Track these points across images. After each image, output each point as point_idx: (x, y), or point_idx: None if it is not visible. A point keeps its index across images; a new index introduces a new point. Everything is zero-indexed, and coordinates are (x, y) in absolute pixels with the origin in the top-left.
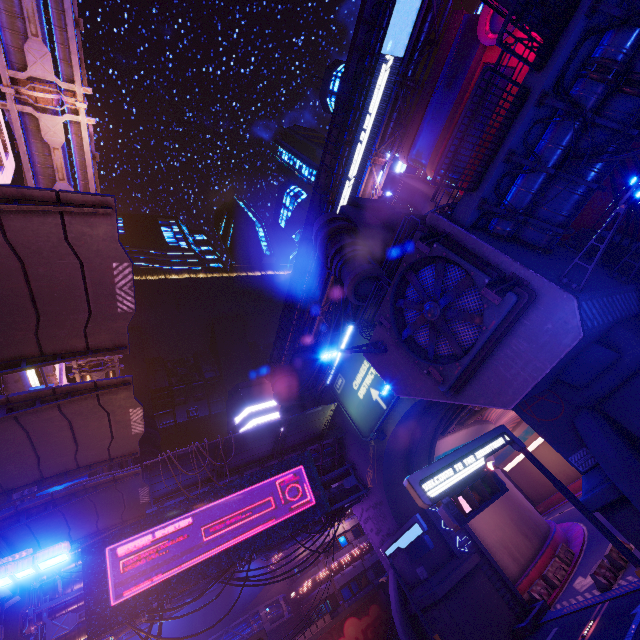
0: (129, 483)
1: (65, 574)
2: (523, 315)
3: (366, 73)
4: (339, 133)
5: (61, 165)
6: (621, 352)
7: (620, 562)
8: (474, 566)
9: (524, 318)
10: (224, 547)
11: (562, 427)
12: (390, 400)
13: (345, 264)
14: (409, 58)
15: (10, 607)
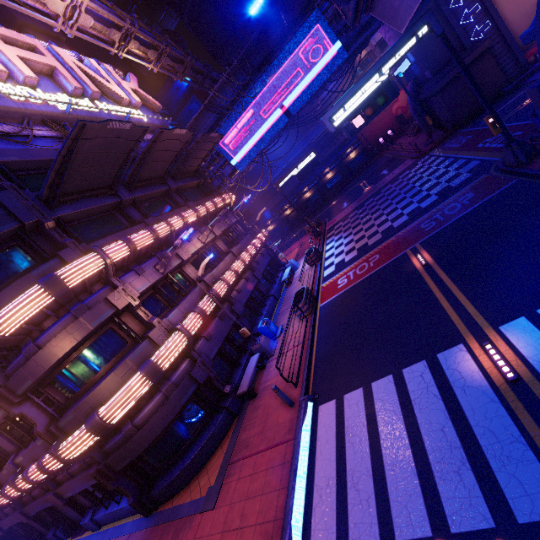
0: (203, 138)
1: (215, 153)
2: None
3: None
4: None
5: None
6: None
7: None
8: (480, 54)
9: None
10: (279, 116)
11: None
12: None
13: None
14: None
15: (203, 183)
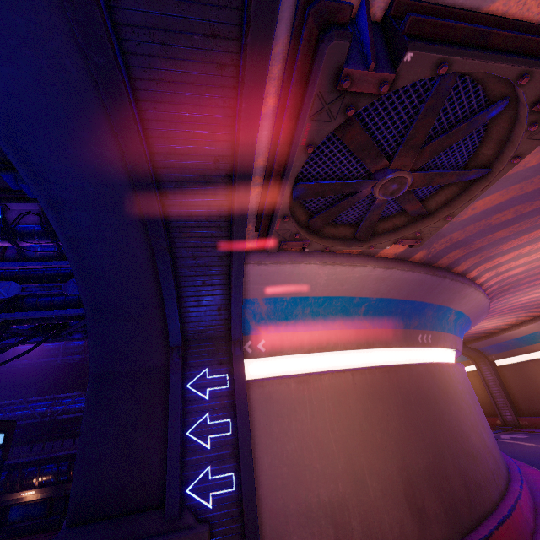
0: None
1: None
2: None
3: None
4: None
5: None
6: None
7: None
8: None
9: None
10: None
11: None
12: None
13: None
14: None
15: None
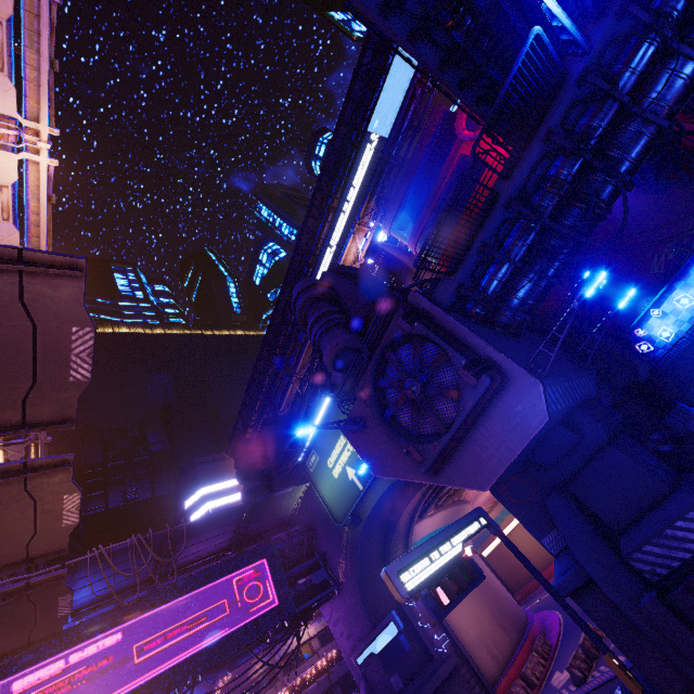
0: (47, 590)
1: None
2: (497, 396)
3: (352, 146)
4: (323, 198)
5: (8, 204)
6: (582, 434)
7: (593, 651)
8: (452, 669)
9: (497, 399)
10: (161, 669)
11: (535, 508)
12: (367, 480)
13: (325, 332)
14: (394, 139)
15: None
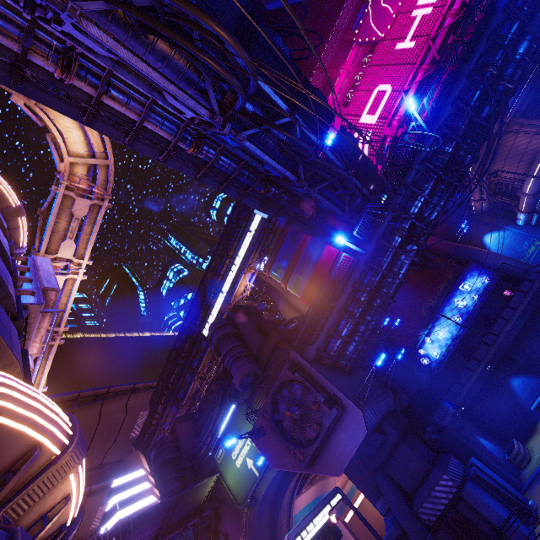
0: None
1: None
2: (341, 418)
3: (244, 219)
4: (223, 249)
5: None
6: (387, 435)
7: None
8: None
9: (341, 419)
10: None
11: (370, 482)
12: (262, 468)
13: (234, 361)
14: (270, 219)
15: None
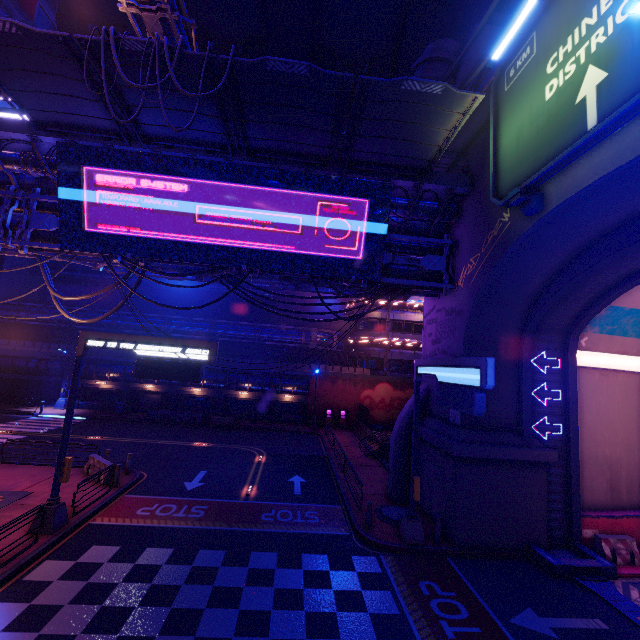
0: None
1: None
2: None
3: None
4: None
5: None
6: None
7: None
8: (538, 461)
9: None
10: (219, 242)
11: None
12: (626, 99)
13: None
14: None
15: None
